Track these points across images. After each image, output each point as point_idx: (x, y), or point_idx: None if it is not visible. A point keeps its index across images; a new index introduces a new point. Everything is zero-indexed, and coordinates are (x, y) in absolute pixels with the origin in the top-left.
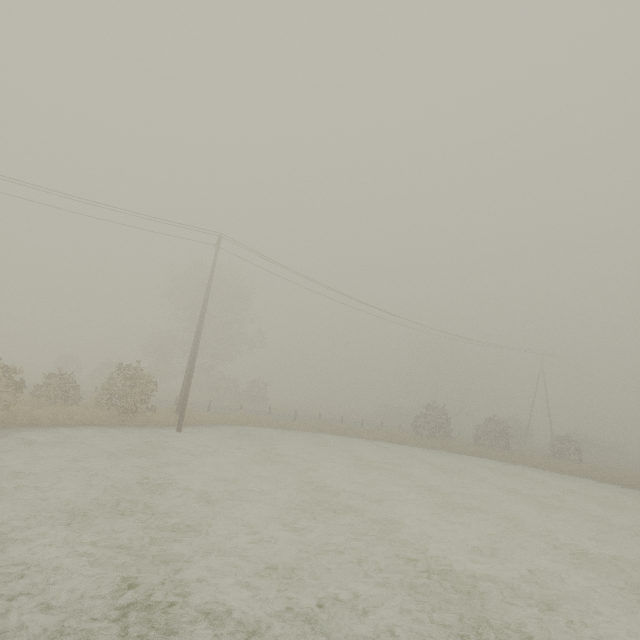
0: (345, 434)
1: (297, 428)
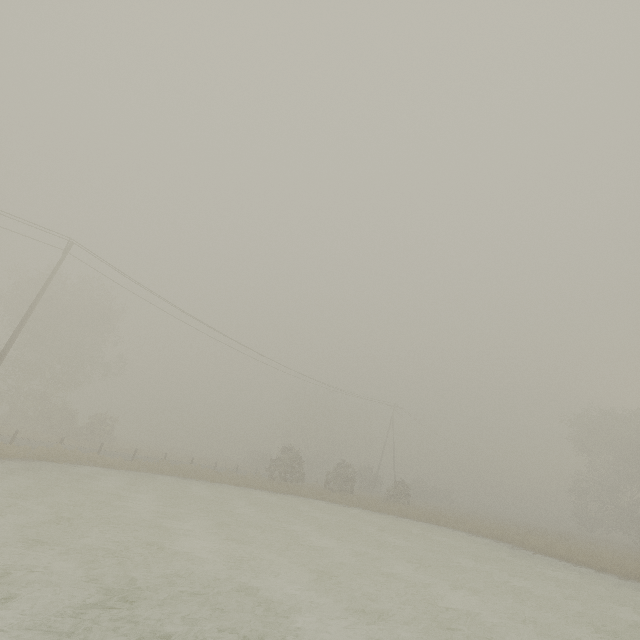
0: (188, 476)
1: (129, 468)
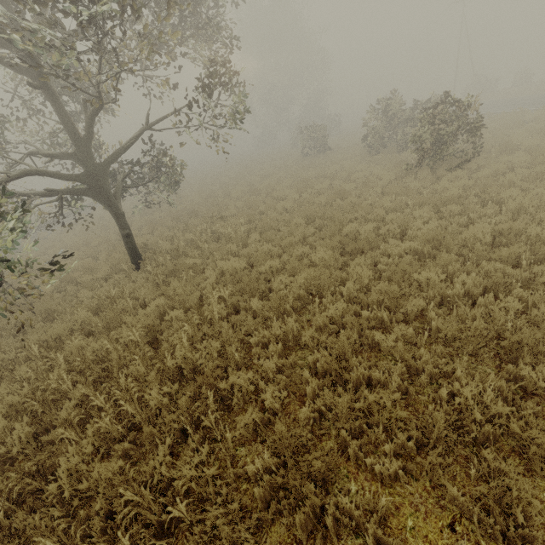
0: None
1: None
